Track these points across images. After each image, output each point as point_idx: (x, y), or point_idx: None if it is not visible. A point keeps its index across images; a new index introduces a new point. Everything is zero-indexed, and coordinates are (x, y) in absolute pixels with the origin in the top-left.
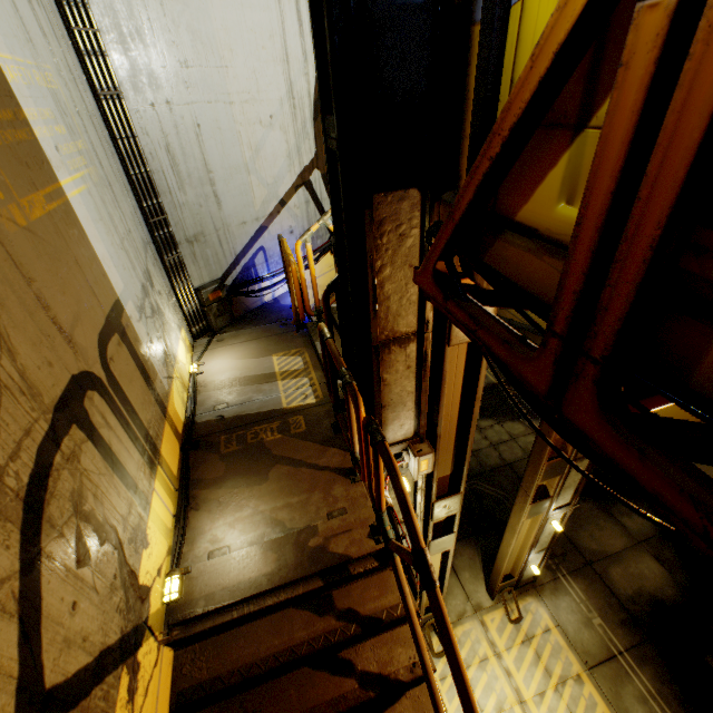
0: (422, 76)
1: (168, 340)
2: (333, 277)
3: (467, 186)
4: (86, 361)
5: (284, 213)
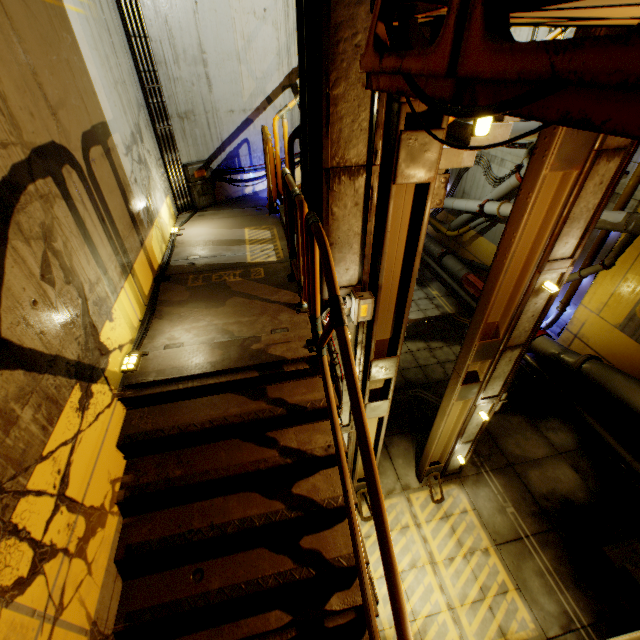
0: None
1: (153, 193)
2: None
3: None
4: (68, 142)
5: (270, 111)
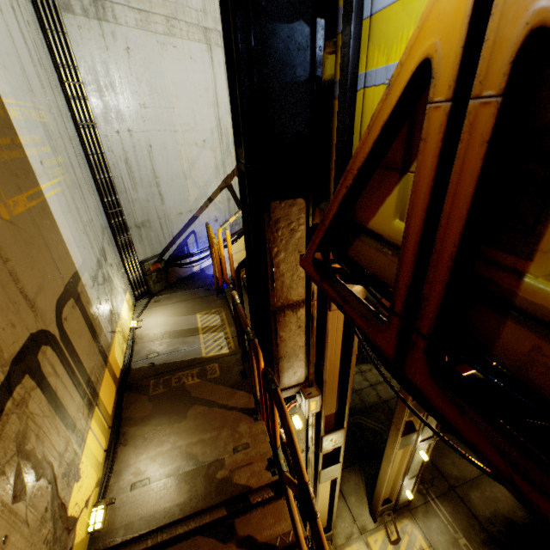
0: (305, 125)
1: (115, 301)
2: None
3: (332, 203)
4: (44, 321)
5: (211, 207)
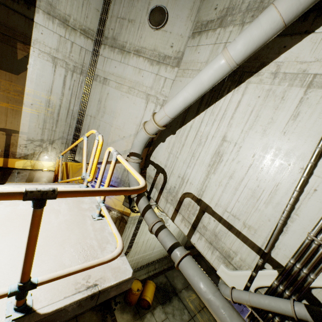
0: None
1: (41, 155)
2: (123, 206)
3: None
4: None
5: None
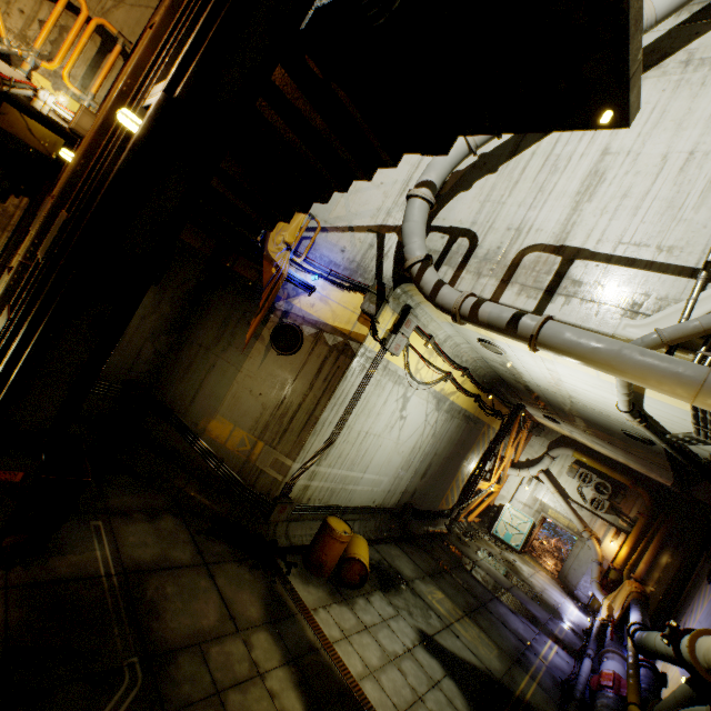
0: None
1: None
2: (352, 321)
3: None
4: None
5: (348, 236)
